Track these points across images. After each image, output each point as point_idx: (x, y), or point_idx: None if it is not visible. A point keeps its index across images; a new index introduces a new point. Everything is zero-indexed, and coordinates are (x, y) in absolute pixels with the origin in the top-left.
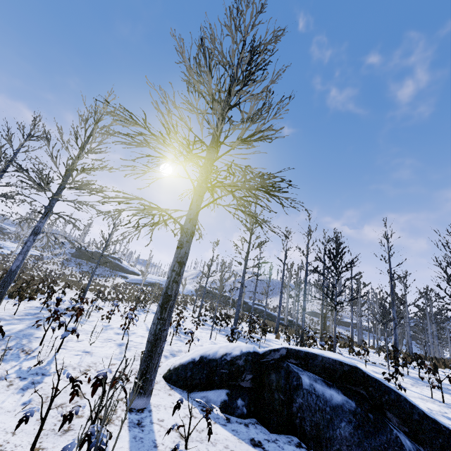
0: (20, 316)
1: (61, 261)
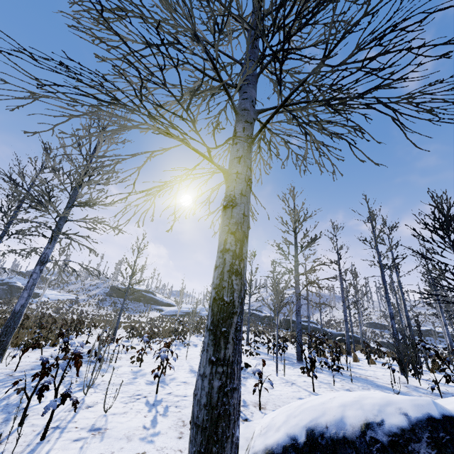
0: (23, 372)
1: (96, 301)
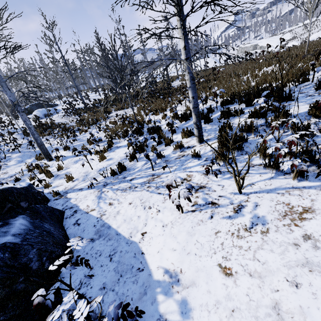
0: None
1: None
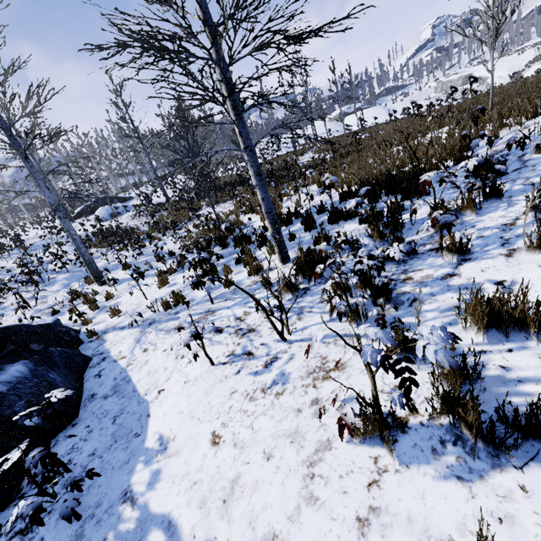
0: None
1: None
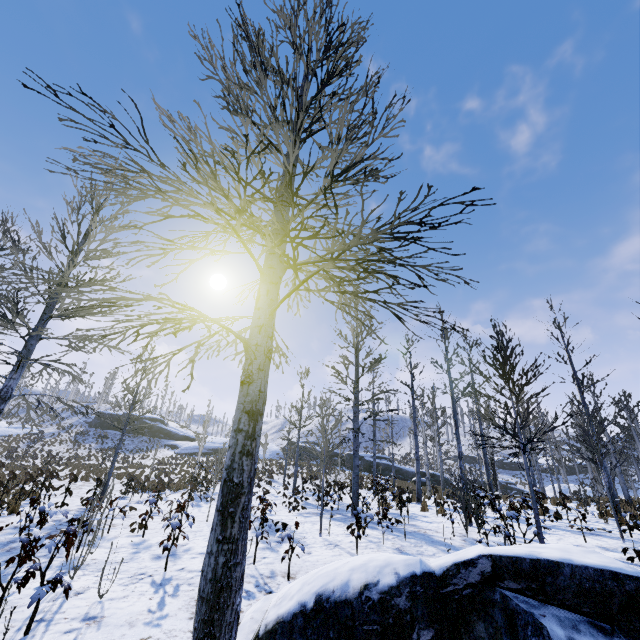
0: None
1: (73, 436)
